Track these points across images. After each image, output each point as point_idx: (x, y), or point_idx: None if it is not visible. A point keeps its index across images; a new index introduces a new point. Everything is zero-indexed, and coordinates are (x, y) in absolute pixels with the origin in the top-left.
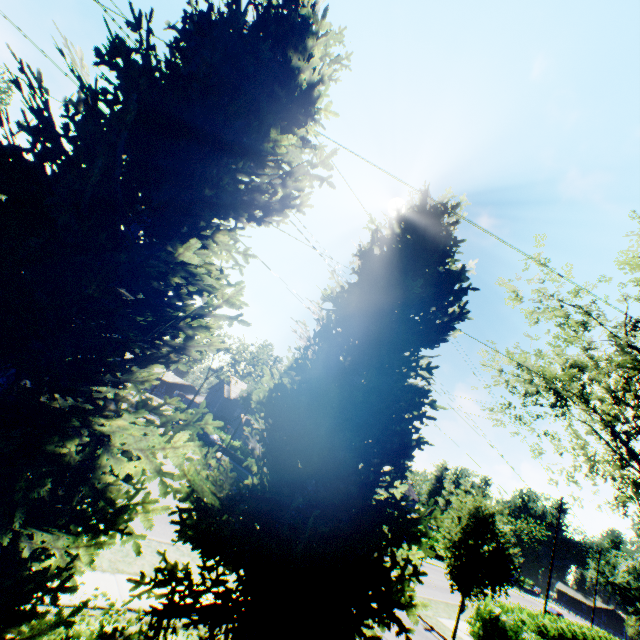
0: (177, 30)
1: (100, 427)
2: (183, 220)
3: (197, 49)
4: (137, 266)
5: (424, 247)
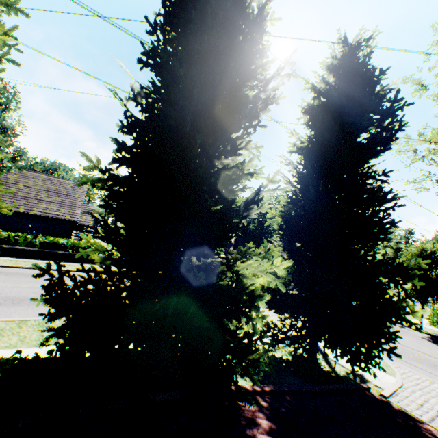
0: (162, 15)
1: (236, 267)
2: (227, 144)
3: (184, 24)
4: (221, 181)
5: (356, 86)
